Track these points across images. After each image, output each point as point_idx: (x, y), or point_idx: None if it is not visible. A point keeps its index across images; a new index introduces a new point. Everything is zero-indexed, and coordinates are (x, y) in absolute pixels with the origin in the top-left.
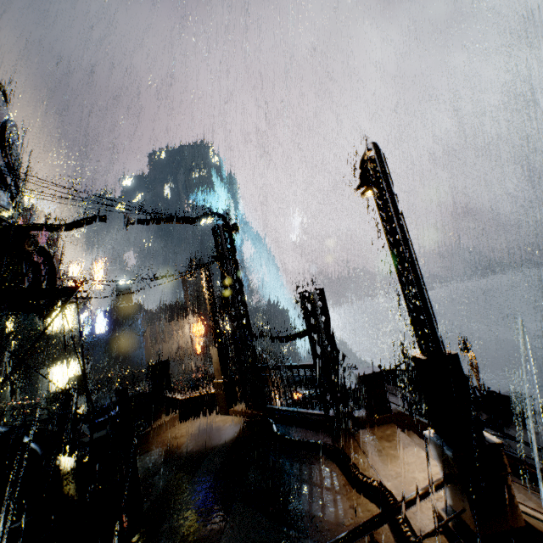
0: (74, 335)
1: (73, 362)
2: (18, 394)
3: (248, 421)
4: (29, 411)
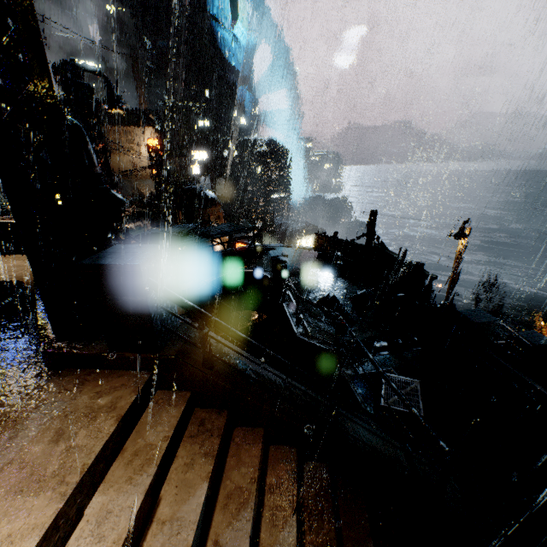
0: None
1: None
2: None
3: None
4: None
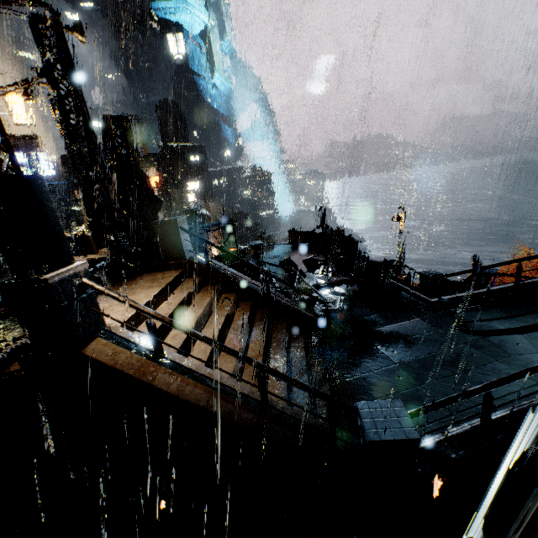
0: None
1: None
2: None
3: (88, 259)
4: None
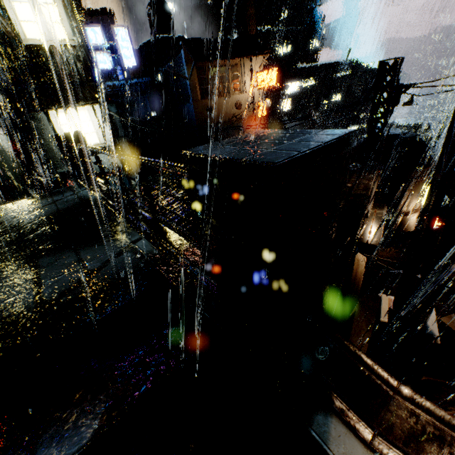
0: (75, 55)
1: (85, 107)
2: (18, 148)
3: None
4: (29, 181)
